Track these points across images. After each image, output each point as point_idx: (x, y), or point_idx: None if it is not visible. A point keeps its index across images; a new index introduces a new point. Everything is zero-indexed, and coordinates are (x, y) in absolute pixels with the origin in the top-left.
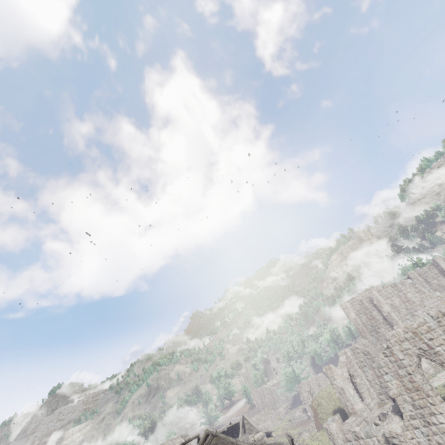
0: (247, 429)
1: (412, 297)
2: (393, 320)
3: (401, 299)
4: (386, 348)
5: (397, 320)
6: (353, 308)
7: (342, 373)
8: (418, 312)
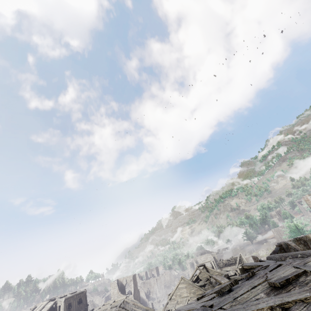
0: (243, 261)
1: None
2: None
3: None
4: None
5: None
6: None
7: None
8: None
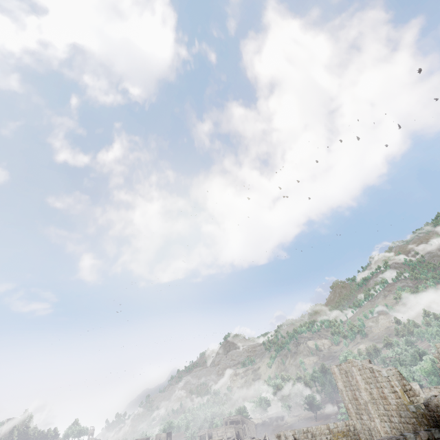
0: None
1: (388, 395)
2: (370, 414)
3: (378, 391)
4: None
5: (373, 416)
6: (341, 376)
7: None
8: (394, 419)
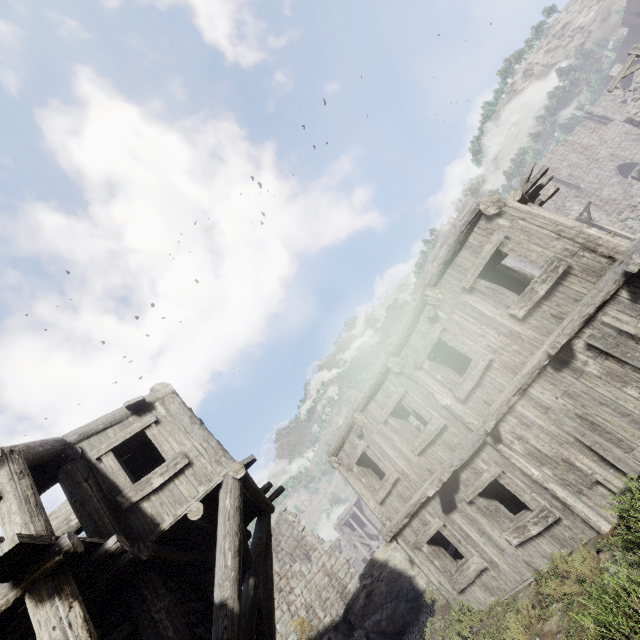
0: None
1: (589, 141)
2: (577, 180)
3: (578, 152)
4: (635, 92)
5: (582, 176)
6: None
7: (573, 205)
8: (601, 153)
